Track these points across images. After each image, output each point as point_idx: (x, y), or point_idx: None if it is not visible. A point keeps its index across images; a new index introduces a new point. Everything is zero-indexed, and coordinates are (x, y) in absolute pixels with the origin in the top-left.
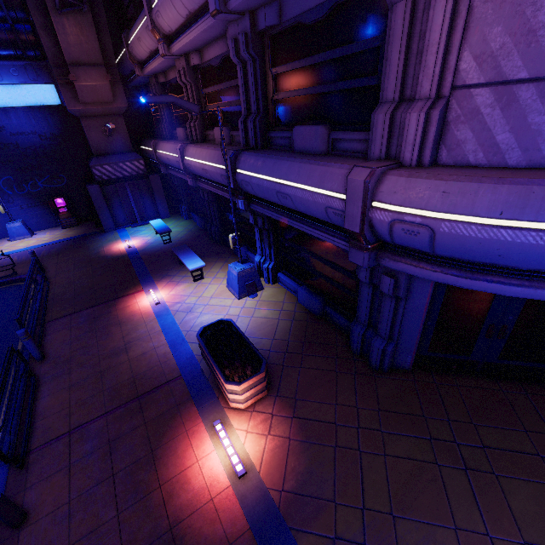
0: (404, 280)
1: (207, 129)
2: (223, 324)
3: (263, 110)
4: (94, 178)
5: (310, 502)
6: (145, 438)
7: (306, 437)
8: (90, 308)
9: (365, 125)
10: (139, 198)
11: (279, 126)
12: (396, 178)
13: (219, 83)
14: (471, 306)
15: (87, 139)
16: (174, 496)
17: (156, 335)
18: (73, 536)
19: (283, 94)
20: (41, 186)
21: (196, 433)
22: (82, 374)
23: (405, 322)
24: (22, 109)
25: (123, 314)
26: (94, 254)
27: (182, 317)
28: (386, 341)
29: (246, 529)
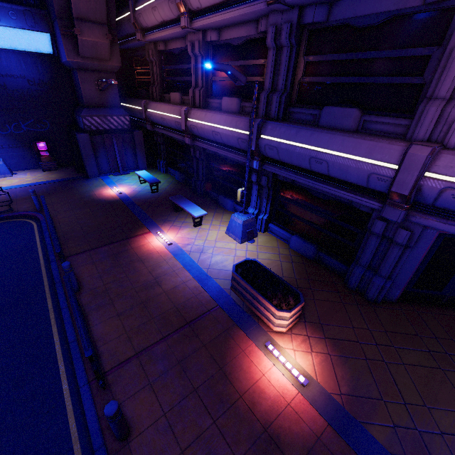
0: (419, 233)
1: (209, 97)
2: (249, 263)
3: (289, 89)
4: (84, 127)
5: (365, 401)
6: (210, 358)
7: (342, 353)
8: (106, 246)
9: (399, 113)
10: (122, 150)
11: (301, 104)
12: (452, 156)
13: (234, 60)
14: (454, 254)
15: (78, 90)
16: (257, 404)
17: (180, 271)
18: (182, 443)
19: (313, 79)
20: (24, 129)
21: (252, 353)
22: (125, 304)
23: (405, 265)
24: (13, 52)
25: (141, 252)
26: (87, 197)
27: (197, 256)
28: (385, 280)
29: (326, 425)
